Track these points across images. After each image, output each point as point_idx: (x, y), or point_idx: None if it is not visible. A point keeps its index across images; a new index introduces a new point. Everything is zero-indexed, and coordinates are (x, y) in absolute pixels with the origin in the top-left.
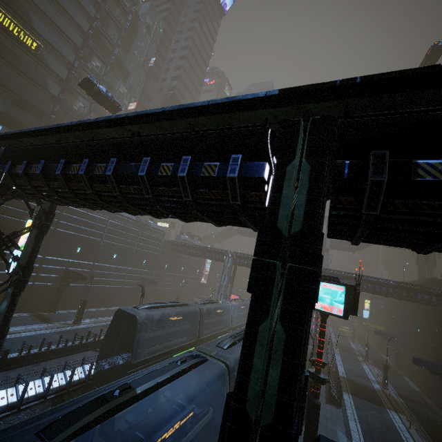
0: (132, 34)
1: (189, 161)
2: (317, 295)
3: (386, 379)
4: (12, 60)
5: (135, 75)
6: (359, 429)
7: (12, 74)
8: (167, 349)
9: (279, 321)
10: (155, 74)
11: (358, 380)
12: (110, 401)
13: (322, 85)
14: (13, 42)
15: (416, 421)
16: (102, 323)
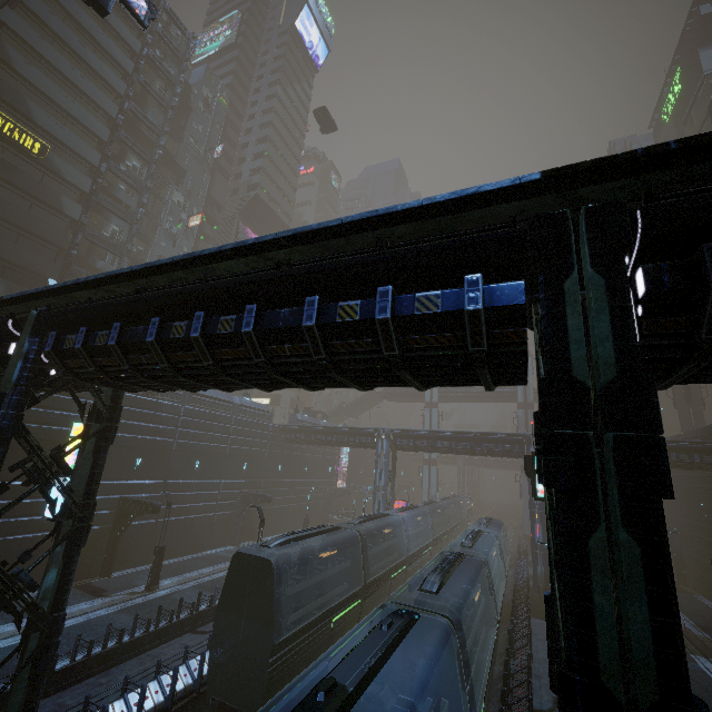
0: (183, 113)
1: (391, 295)
2: None
3: None
4: (3, 173)
5: (194, 174)
6: None
7: (4, 195)
8: (320, 609)
9: (622, 527)
10: (224, 168)
11: None
12: None
13: (613, 159)
14: (3, 146)
15: None
16: (193, 582)
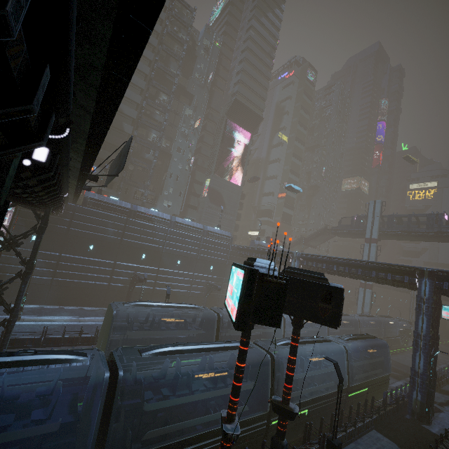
0: (193, 60)
1: None
2: None
3: None
4: None
5: (198, 96)
6: None
7: None
8: None
9: None
10: (220, 88)
11: None
12: None
13: None
14: None
15: None
16: None
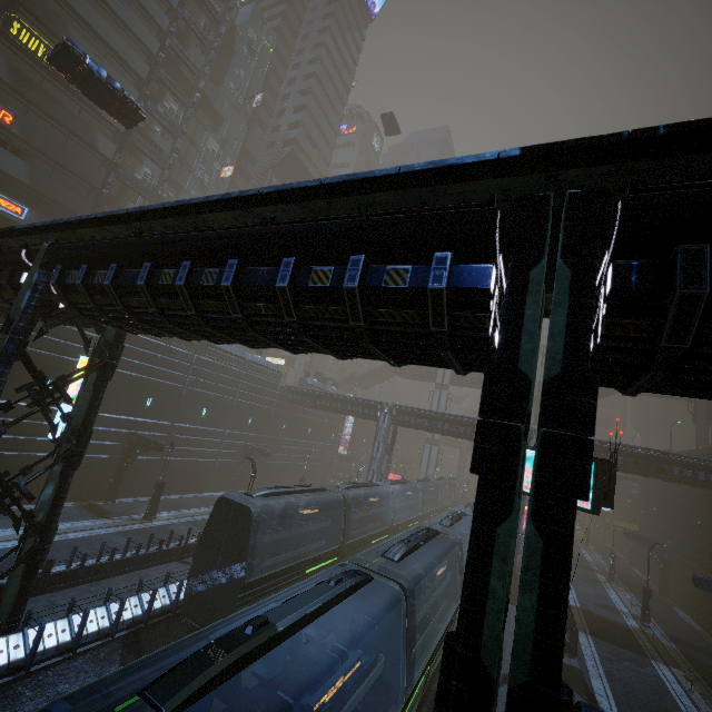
0: (226, 56)
1: (362, 264)
2: None
3: (647, 611)
4: (42, 103)
5: (231, 122)
6: (608, 692)
7: (42, 126)
8: (295, 560)
9: (530, 520)
10: (262, 119)
11: (601, 612)
12: (242, 644)
13: (597, 141)
14: (43, 75)
15: (700, 680)
16: (188, 518)
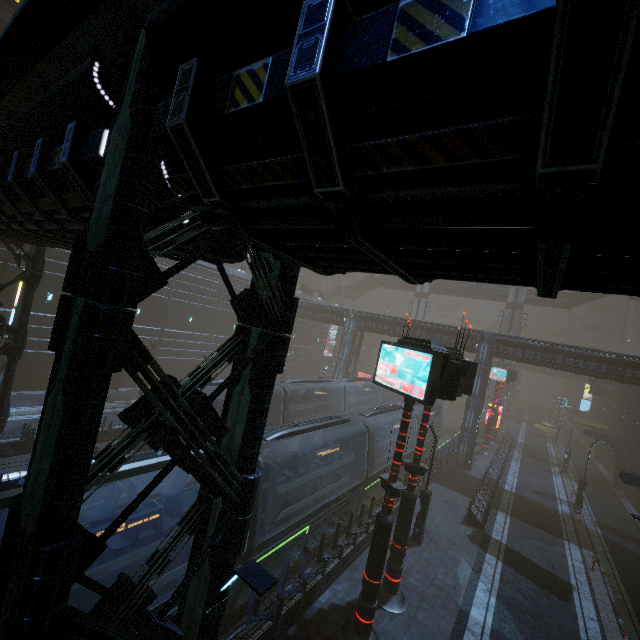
0: None
1: (40, 148)
2: (276, 360)
3: (580, 500)
4: None
5: None
6: (499, 562)
7: None
8: None
9: (61, 390)
10: None
11: (535, 497)
12: (3, 491)
13: None
14: None
15: (609, 562)
16: None
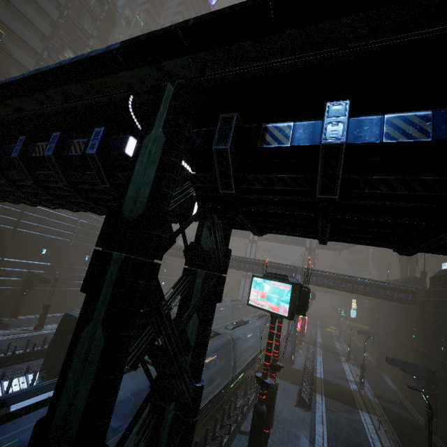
0: (111, 25)
1: (57, 138)
2: (219, 293)
3: (363, 379)
4: None
5: None
6: (325, 433)
7: None
8: None
9: (101, 325)
10: None
11: (336, 380)
12: None
13: (158, 32)
14: None
15: (387, 422)
16: None
